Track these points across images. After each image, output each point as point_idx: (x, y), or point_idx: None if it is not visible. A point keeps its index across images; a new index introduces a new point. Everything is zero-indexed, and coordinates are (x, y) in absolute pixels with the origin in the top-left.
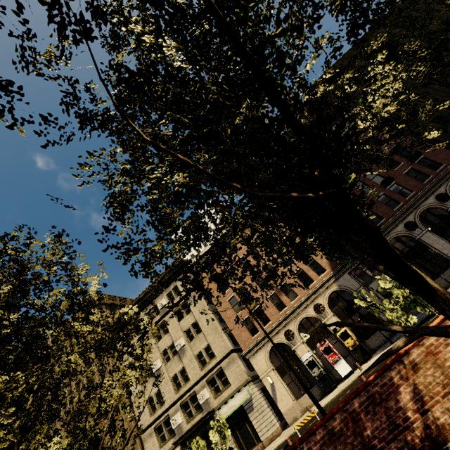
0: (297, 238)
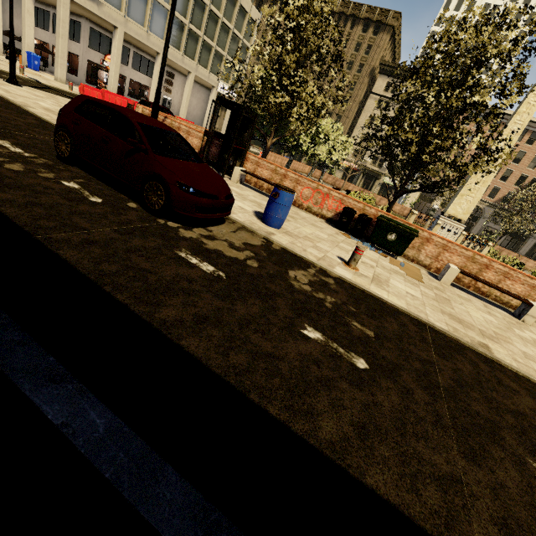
0: (516, 172)
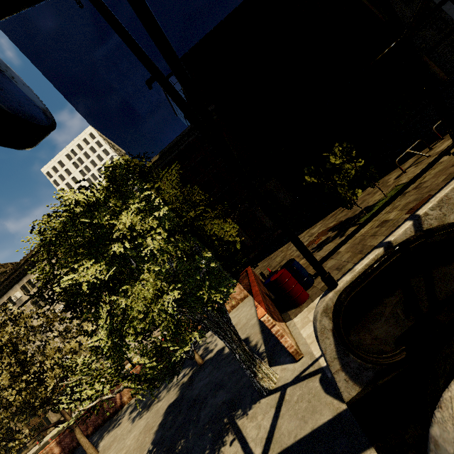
0: None
